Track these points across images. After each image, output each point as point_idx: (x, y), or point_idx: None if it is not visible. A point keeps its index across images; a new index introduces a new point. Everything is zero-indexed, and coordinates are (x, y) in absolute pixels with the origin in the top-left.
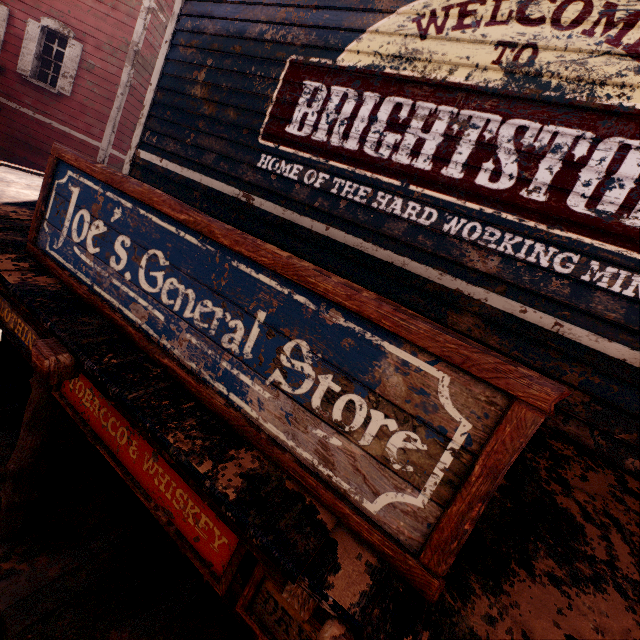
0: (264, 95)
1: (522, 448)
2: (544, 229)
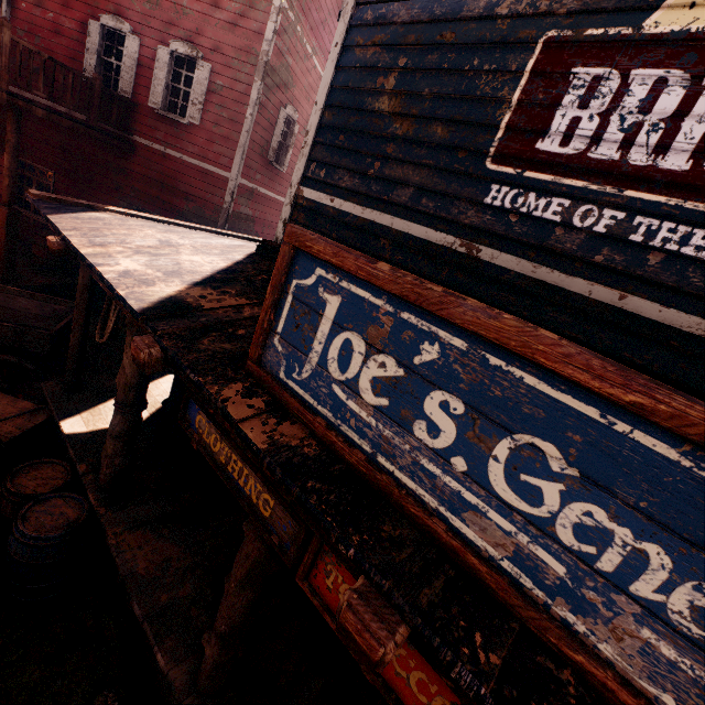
0: (495, 98)
1: None
2: None
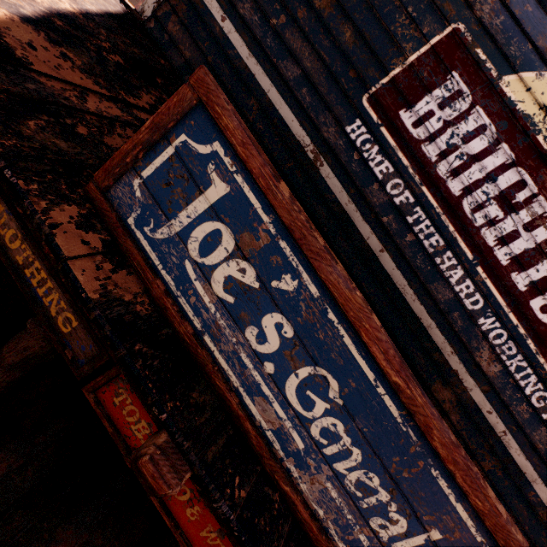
0: (400, 45)
1: None
2: (546, 369)
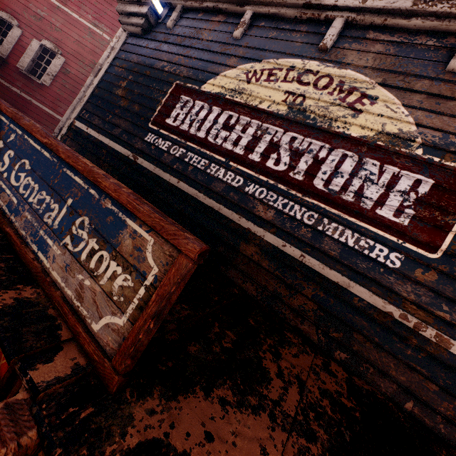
0: (157, 100)
1: (179, 283)
2: (300, 196)
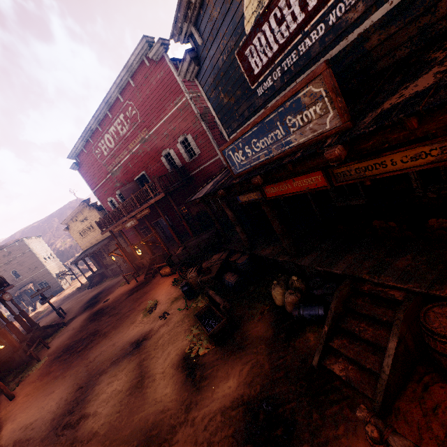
0: (240, 75)
1: (331, 79)
2: None
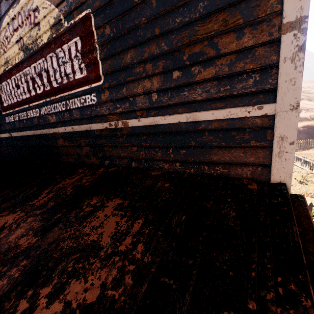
0: None
1: None
2: (55, 98)
